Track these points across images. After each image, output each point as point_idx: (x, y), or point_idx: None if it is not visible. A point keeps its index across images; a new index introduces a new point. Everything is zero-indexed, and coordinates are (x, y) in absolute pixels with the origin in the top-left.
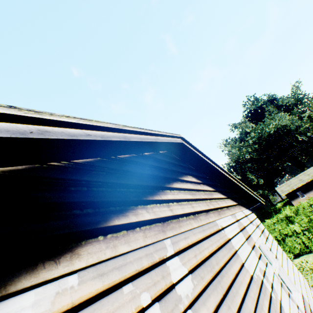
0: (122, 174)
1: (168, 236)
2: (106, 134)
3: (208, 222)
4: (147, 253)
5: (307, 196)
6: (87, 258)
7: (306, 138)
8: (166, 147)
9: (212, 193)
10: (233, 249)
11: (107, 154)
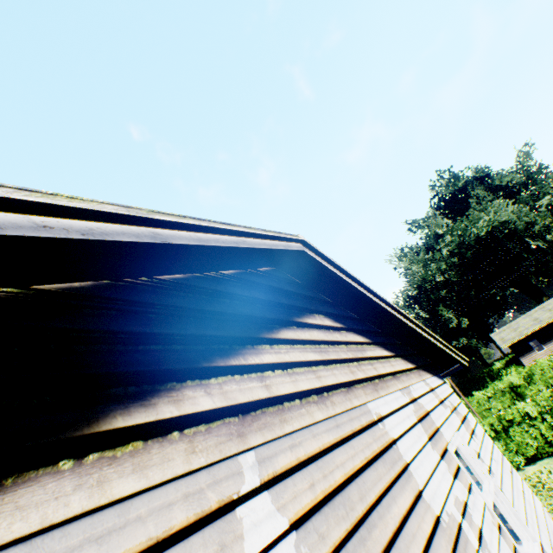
0: (161, 314)
1: (252, 446)
2: (101, 228)
3: (350, 408)
4: (190, 490)
5: (549, 349)
6: (8, 524)
7: (545, 245)
8: (271, 261)
9: (364, 347)
10: (399, 461)
11: (128, 273)
